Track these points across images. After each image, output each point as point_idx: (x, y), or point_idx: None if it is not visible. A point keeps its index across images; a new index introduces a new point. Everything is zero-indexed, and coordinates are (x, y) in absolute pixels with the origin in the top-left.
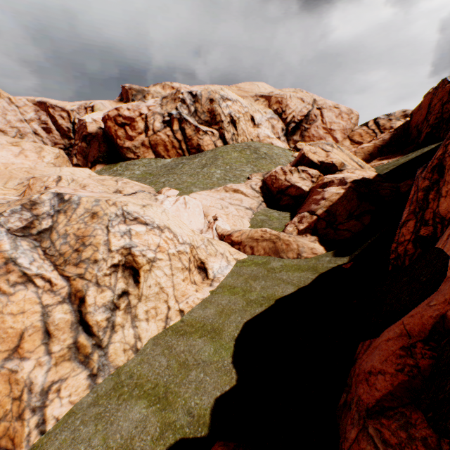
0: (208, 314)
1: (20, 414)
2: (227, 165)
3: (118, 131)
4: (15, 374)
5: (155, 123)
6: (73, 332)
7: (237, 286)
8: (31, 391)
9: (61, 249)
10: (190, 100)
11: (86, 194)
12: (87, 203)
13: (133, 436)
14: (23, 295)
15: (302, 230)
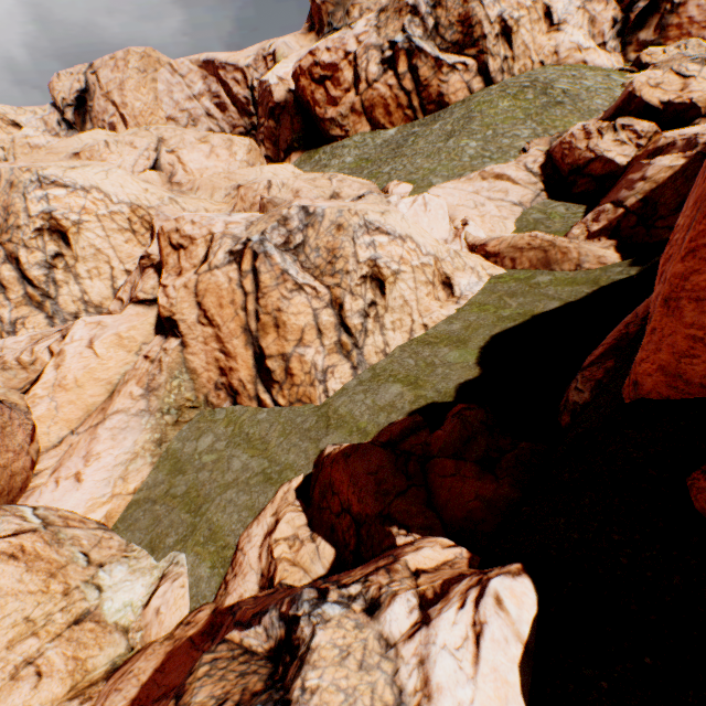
0: (453, 329)
1: (312, 383)
2: (488, 129)
3: (315, 93)
4: (303, 357)
5: (368, 67)
6: (336, 332)
7: (488, 304)
8: (316, 369)
9: (315, 263)
10: (426, 4)
11: (325, 205)
12: (331, 215)
13: (394, 401)
14: (298, 300)
15: (595, 232)
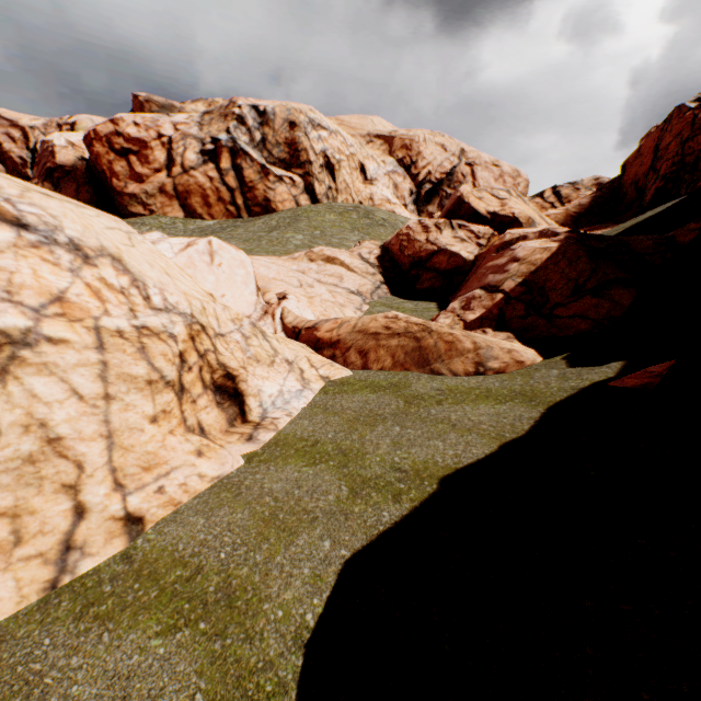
0: (222, 530)
1: None
2: (316, 229)
3: (115, 164)
4: None
5: (186, 153)
6: None
7: (324, 440)
8: None
9: None
10: (253, 119)
11: None
12: None
13: None
14: None
15: (474, 321)
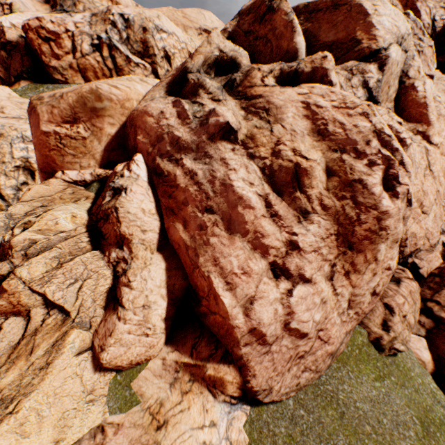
0: None
1: None
2: None
3: (42, 46)
4: None
5: (83, 44)
6: None
7: None
8: None
9: None
10: (122, 24)
11: None
12: None
13: None
14: None
15: None
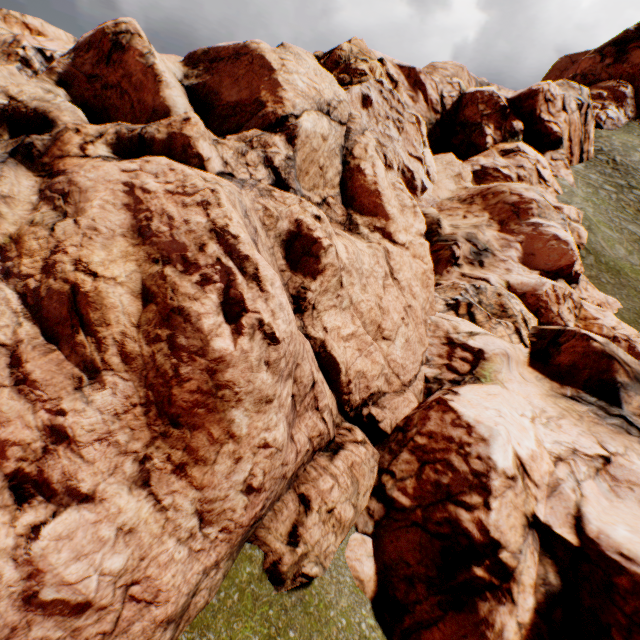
0: None
1: None
2: None
3: None
4: None
5: None
6: None
7: None
8: None
9: None
10: (41, 63)
11: None
12: None
13: None
14: None
15: None
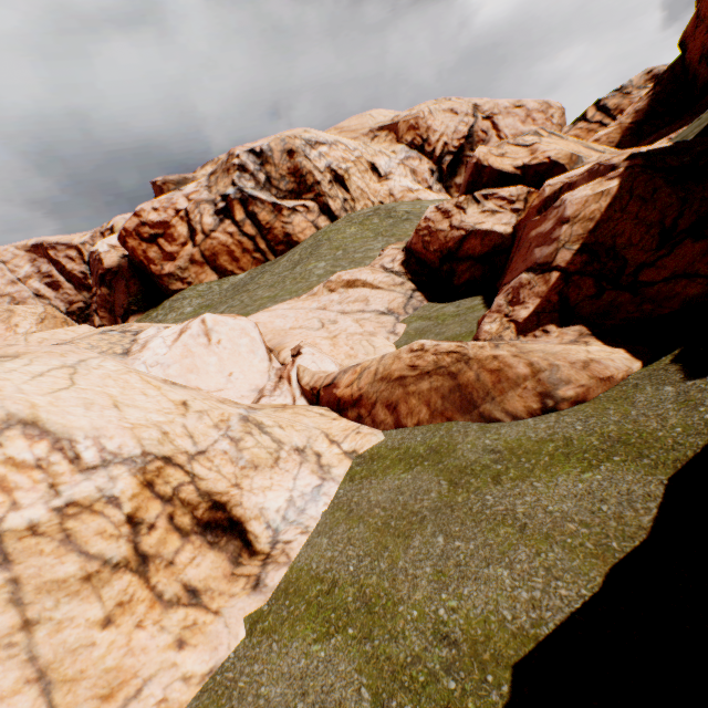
0: None
1: None
2: (338, 250)
3: (149, 252)
4: None
5: (203, 219)
6: None
7: (343, 578)
8: None
9: None
10: (253, 163)
11: None
12: None
13: None
14: None
15: (528, 319)
